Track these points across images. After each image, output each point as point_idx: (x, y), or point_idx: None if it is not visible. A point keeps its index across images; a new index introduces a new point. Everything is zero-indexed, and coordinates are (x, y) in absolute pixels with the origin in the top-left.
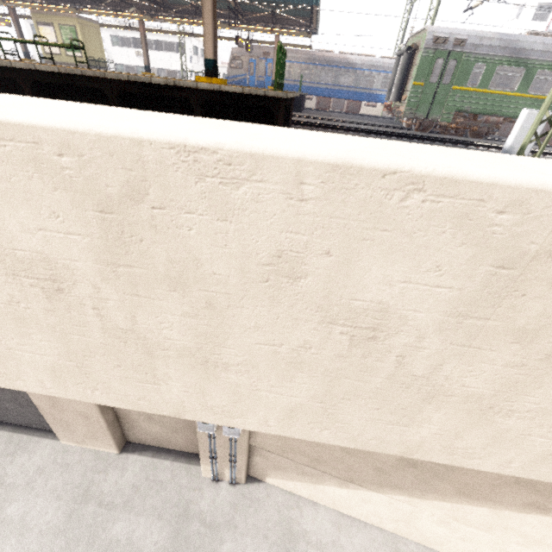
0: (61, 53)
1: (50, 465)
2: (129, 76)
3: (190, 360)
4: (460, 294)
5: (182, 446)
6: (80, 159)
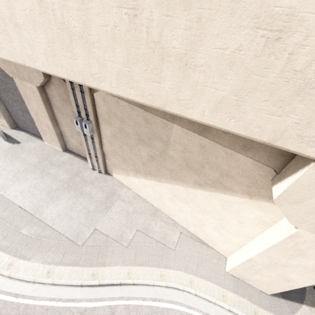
0: None
1: (38, 148)
2: None
3: (13, 25)
4: None
5: (85, 154)
6: None
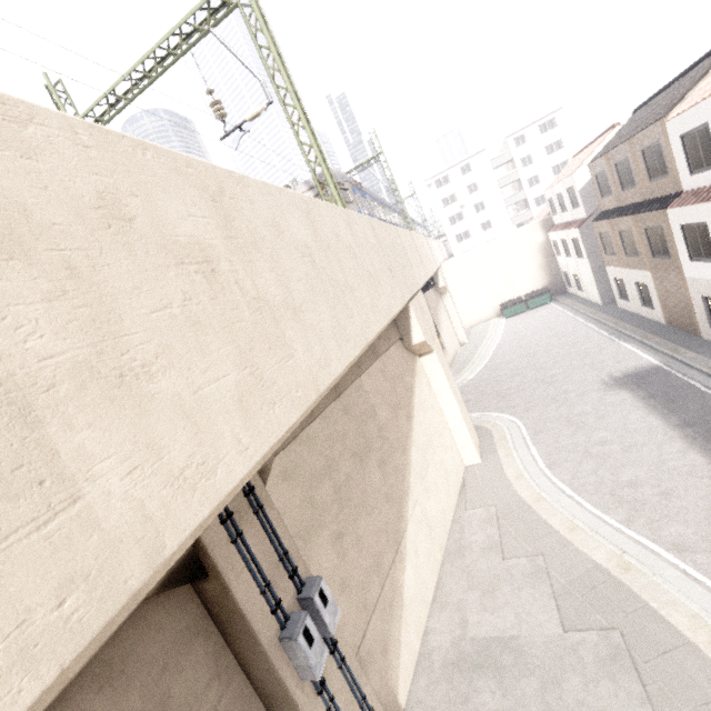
0: None
1: None
2: None
3: (289, 313)
4: (310, 232)
5: None
6: (196, 171)
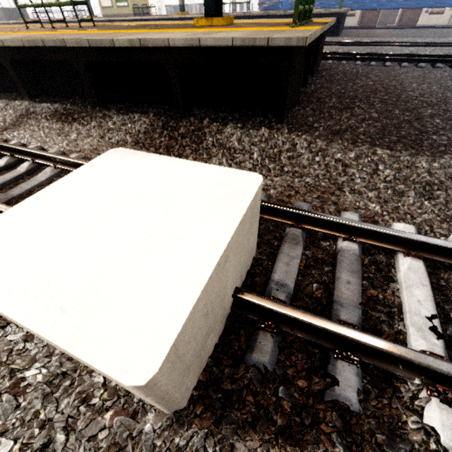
0: (113, 6)
1: None
2: (89, 40)
3: None
4: None
5: None
6: None
